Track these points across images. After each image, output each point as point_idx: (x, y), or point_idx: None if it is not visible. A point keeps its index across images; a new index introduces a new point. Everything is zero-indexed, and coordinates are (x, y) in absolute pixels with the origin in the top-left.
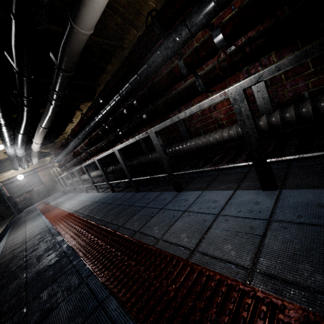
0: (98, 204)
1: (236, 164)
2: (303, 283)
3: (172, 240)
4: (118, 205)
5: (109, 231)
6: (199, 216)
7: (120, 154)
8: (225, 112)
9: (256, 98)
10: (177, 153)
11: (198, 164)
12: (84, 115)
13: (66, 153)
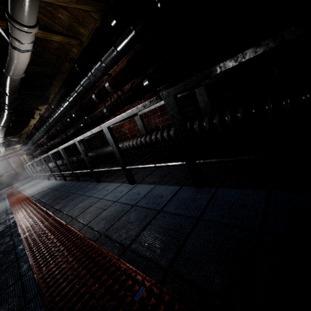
0: (50, 190)
1: (116, 167)
2: (96, 228)
3: (70, 214)
4: (61, 192)
5: (43, 210)
6: (93, 199)
7: (63, 152)
8: (128, 129)
9: (138, 125)
10: (103, 154)
11: (108, 165)
12: (41, 115)
13: (32, 143)
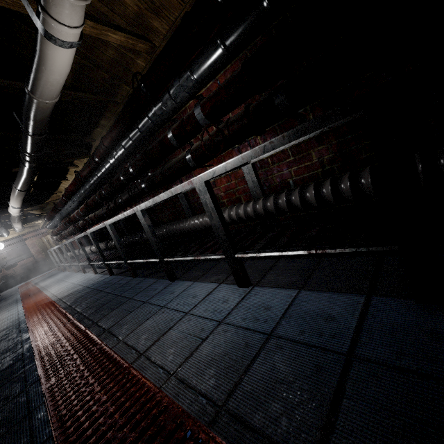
0: (88, 291)
1: (213, 256)
2: (198, 387)
3: (131, 342)
4: (107, 294)
5: (80, 329)
6: (171, 314)
7: (112, 229)
8: (224, 189)
9: (247, 181)
10: (179, 232)
11: (190, 250)
12: (78, 173)
13: (61, 217)
